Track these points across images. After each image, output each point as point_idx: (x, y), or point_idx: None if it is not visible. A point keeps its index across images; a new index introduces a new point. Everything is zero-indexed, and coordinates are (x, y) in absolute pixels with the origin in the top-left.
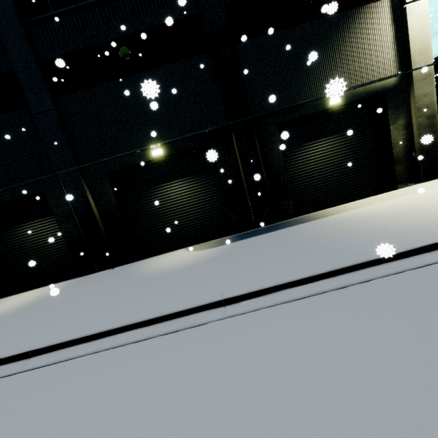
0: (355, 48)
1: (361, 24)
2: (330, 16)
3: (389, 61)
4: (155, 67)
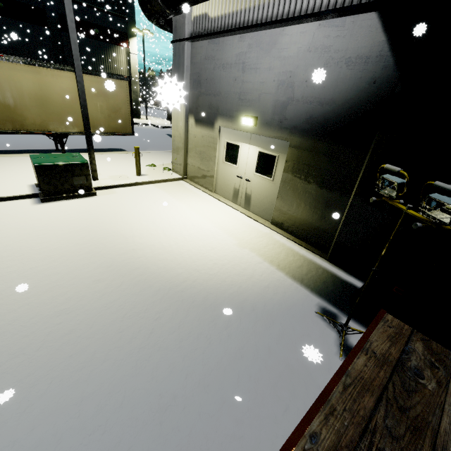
0: (113, 59)
1: (115, 52)
2: (103, 42)
3: (125, 70)
4: (17, 20)
